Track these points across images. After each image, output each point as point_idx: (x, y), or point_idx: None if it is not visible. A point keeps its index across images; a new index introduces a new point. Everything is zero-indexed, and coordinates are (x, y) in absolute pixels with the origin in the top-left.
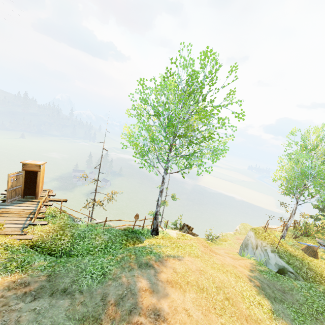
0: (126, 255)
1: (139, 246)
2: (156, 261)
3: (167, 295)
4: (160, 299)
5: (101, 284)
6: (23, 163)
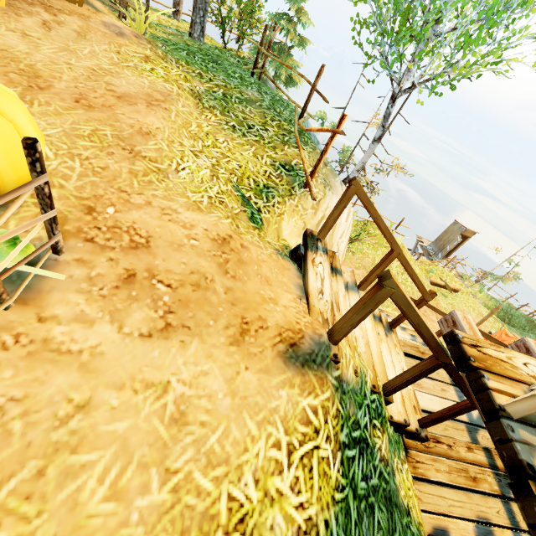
0: None
1: None
2: None
3: None
4: None
5: None
6: (465, 229)
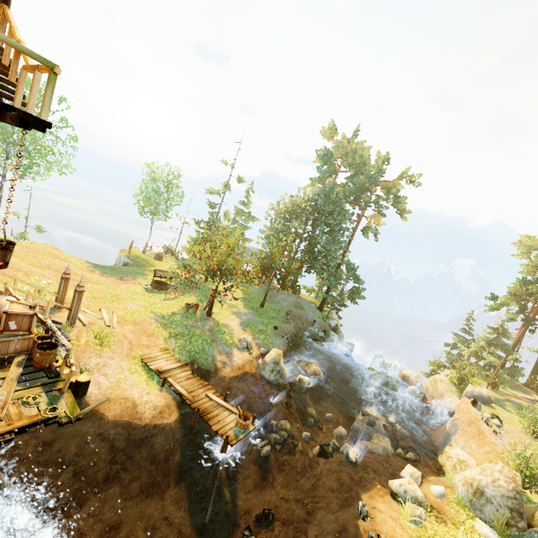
0: None
1: None
2: None
3: None
4: None
5: None
6: None
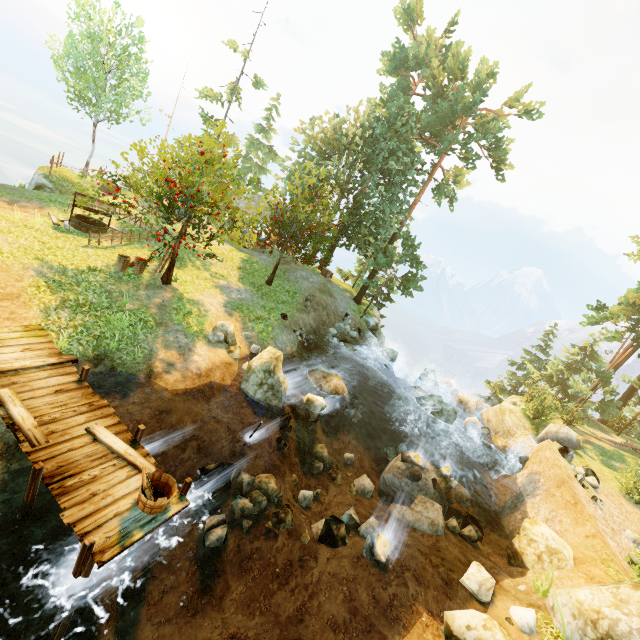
0: None
1: None
2: None
3: None
4: None
5: None
6: None
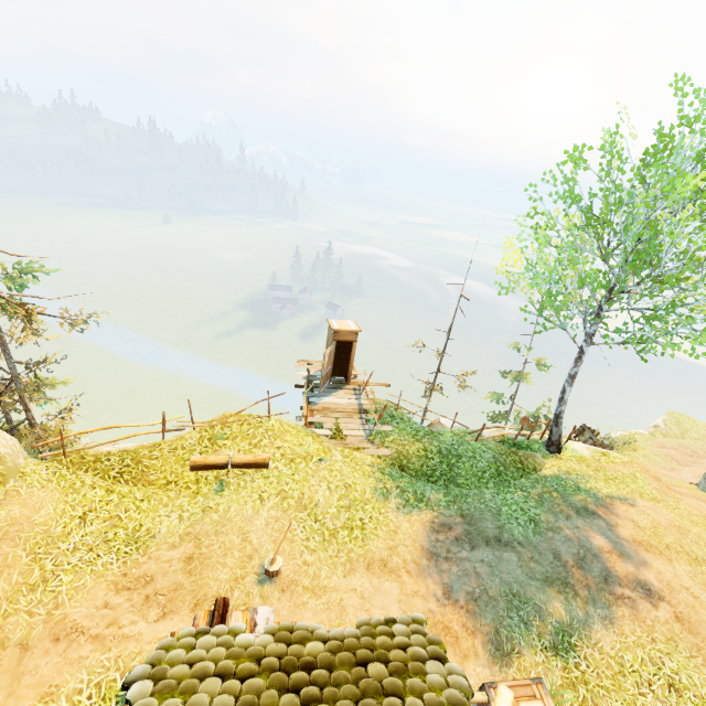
0: (542, 491)
1: (547, 474)
2: (596, 505)
3: (646, 563)
4: (639, 568)
5: (539, 535)
6: (334, 330)
